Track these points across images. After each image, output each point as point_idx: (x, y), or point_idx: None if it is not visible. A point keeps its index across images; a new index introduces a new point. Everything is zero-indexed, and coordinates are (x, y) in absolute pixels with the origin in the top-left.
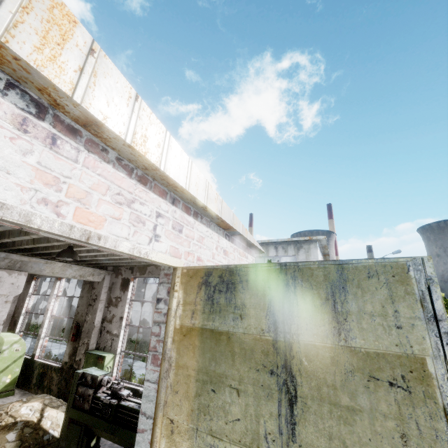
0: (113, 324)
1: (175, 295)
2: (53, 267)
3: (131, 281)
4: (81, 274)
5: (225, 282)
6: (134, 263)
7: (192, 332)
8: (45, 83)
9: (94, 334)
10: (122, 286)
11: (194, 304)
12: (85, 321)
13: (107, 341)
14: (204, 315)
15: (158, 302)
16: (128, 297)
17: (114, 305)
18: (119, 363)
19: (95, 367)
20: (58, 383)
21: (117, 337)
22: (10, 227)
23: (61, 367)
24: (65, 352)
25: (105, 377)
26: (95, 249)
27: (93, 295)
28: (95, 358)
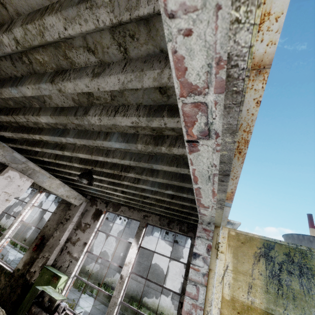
0: (76, 247)
1: (221, 257)
2: (52, 182)
3: (103, 214)
4: (68, 195)
5: (295, 263)
6: (114, 200)
7: (252, 312)
8: (277, 8)
9: (56, 251)
10: (94, 215)
11: (251, 276)
12: (52, 236)
13: (65, 261)
14: (268, 295)
15: (195, 257)
16: (96, 226)
17: (82, 229)
18: (69, 287)
19: (48, 284)
20: (3, 288)
21: (76, 260)
22: (60, 139)
23: (12, 273)
24: (21, 259)
25: (62, 303)
26: (97, 179)
27: (67, 214)
28: (51, 275)
